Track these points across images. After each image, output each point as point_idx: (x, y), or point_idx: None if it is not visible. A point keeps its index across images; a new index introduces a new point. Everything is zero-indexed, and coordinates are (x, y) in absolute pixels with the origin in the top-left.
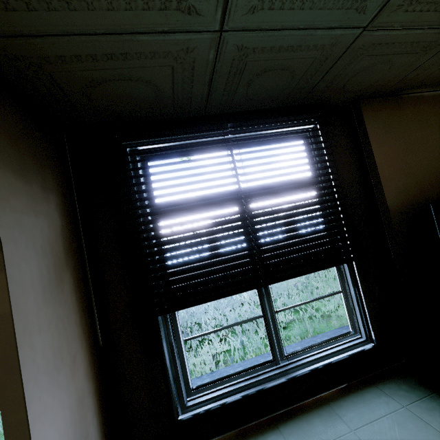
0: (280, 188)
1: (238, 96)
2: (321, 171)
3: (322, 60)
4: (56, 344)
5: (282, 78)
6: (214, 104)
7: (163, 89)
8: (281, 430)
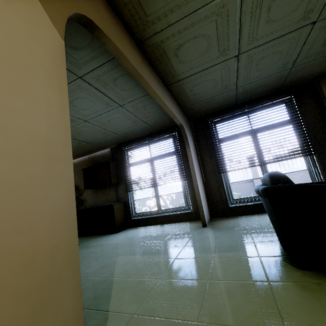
0: (270, 126)
1: (248, 97)
2: (294, 116)
3: (279, 79)
4: (197, 172)
5: (264, 87)
6: (239, 101)
7: (221, 103)
8: None
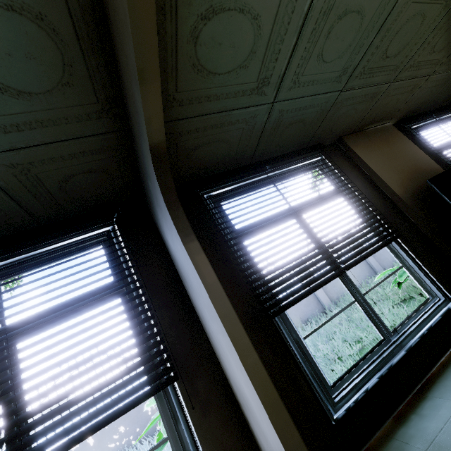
0: (319, 200)
1: (272, 145)
2: (340, 184)
3: (320, 113)
4: None
5: (299, 128)
6: (258, 153)
7: (233, 146)
8: (430, 396)
